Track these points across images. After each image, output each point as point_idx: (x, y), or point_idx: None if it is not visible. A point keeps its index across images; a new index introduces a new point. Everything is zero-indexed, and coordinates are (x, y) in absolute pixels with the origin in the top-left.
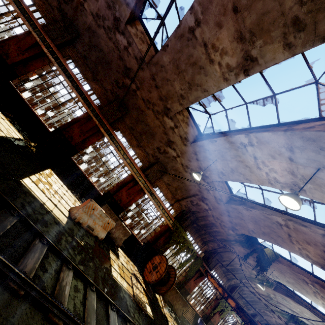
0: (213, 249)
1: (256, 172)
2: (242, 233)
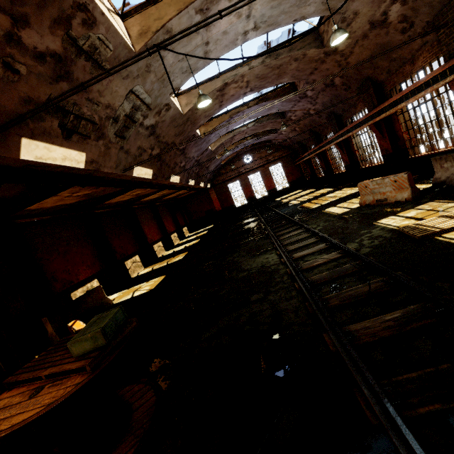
0: None
1: None
2: None
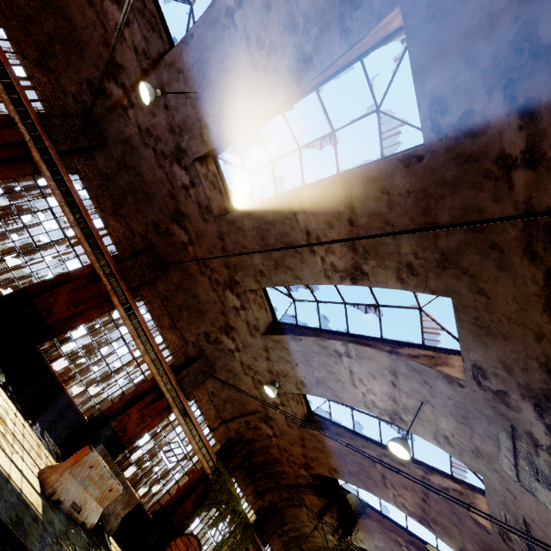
0: (271, 504)
1: (350, 389)
2: (319, 473)
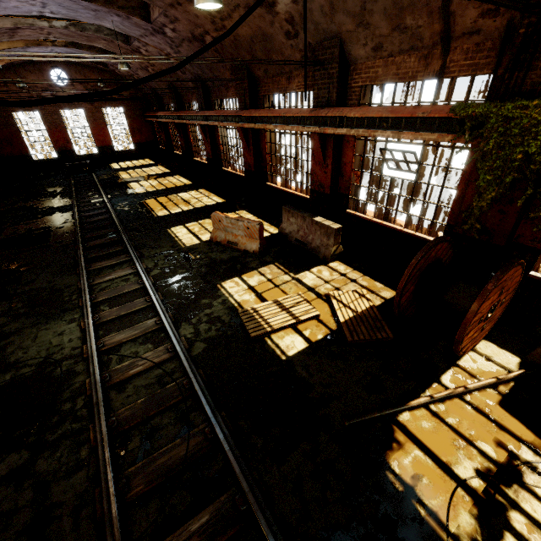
0: None
1: None
2: None
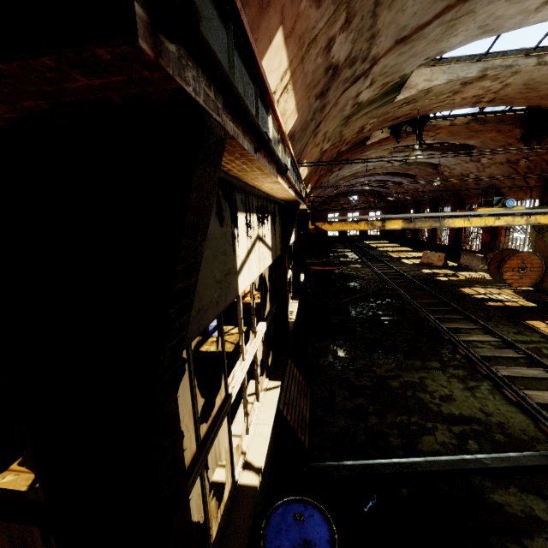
0: None
1: None
2: None
